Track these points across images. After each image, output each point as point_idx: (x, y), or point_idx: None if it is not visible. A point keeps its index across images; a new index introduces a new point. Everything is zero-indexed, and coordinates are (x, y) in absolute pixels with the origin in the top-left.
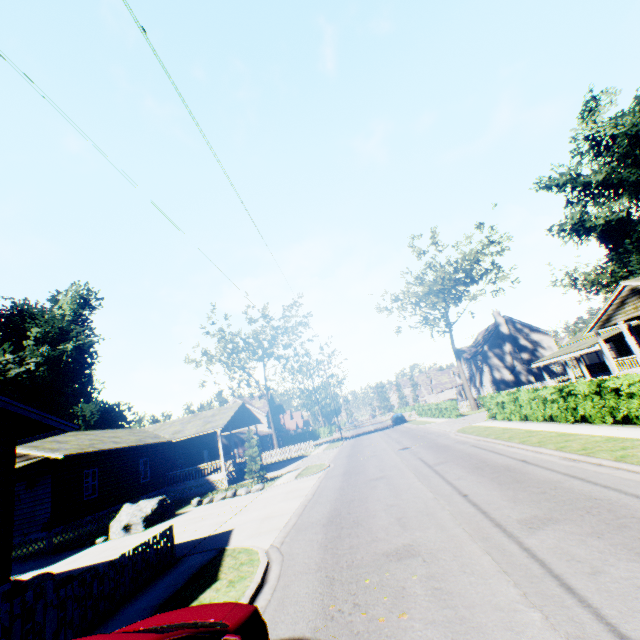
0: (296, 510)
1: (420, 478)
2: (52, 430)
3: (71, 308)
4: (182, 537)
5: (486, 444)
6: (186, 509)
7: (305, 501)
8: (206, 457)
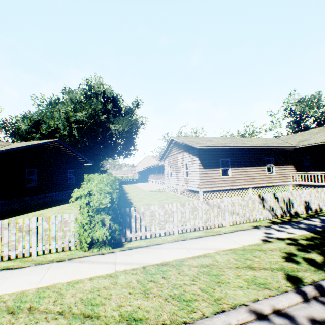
0: None
1: None
2: None
3: (133, 106)
4: None
5: None
6: None
7: None
8: None
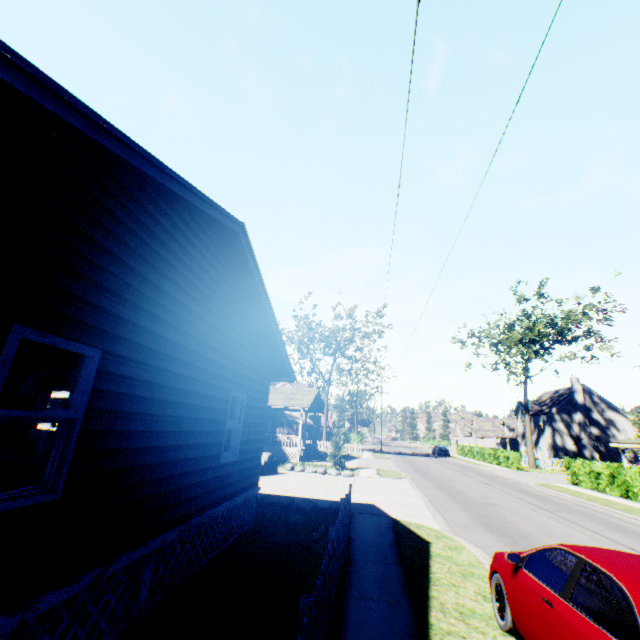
0: (427, 506)
1: (549, 518)
2: (280, 377)
3: None
4: (318, 495)
5: (595, 508)
6: (280, 470)
7: (426, 501)
8: (269, 428)
